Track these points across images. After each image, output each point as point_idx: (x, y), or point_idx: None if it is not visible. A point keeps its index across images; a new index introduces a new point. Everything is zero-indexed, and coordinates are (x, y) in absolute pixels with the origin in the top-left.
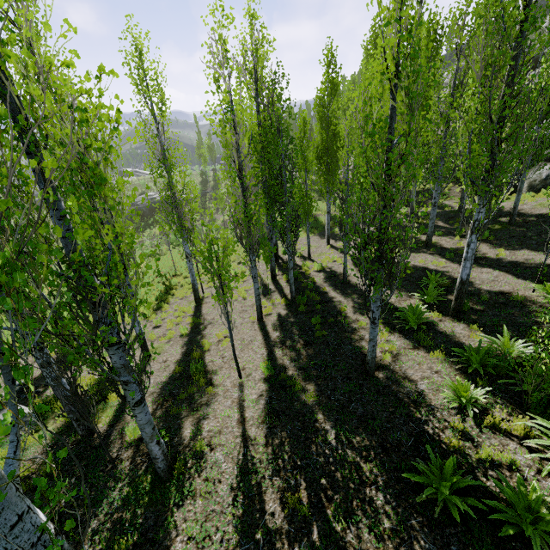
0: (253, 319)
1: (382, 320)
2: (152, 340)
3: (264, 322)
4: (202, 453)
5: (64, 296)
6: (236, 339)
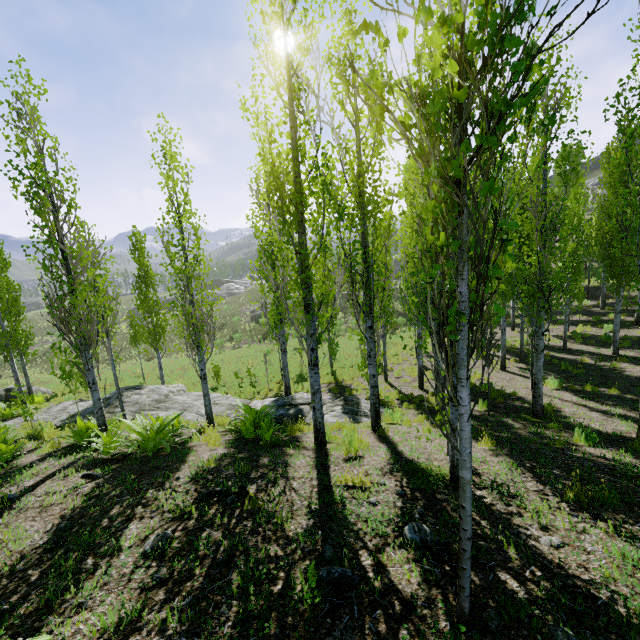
0: (495, 369)
1: (633, 363)
2: (408, 382)
3: (508, 371)
4: (553, 409)
5: (516, 284)
6: (494, 378)
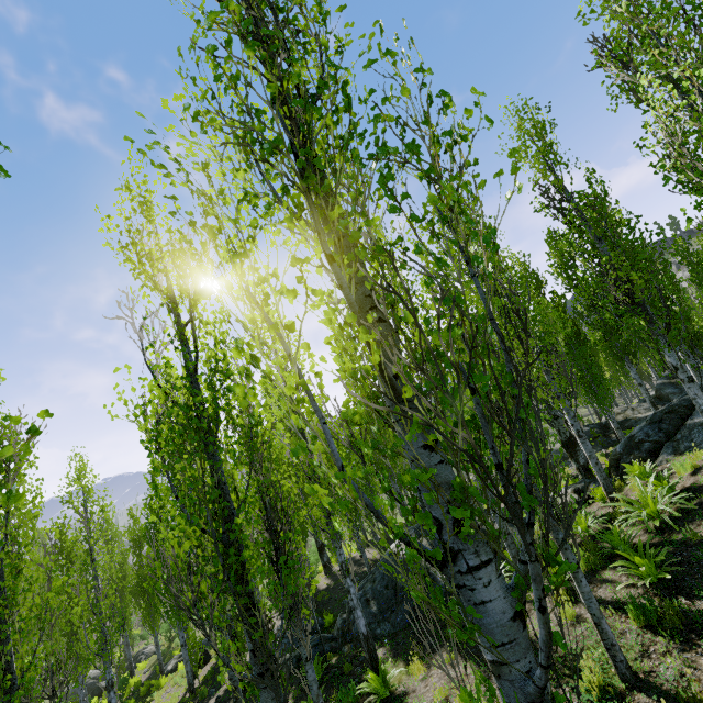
0: None
1: None
2: None
3: None
4: None
5: None
6: None
